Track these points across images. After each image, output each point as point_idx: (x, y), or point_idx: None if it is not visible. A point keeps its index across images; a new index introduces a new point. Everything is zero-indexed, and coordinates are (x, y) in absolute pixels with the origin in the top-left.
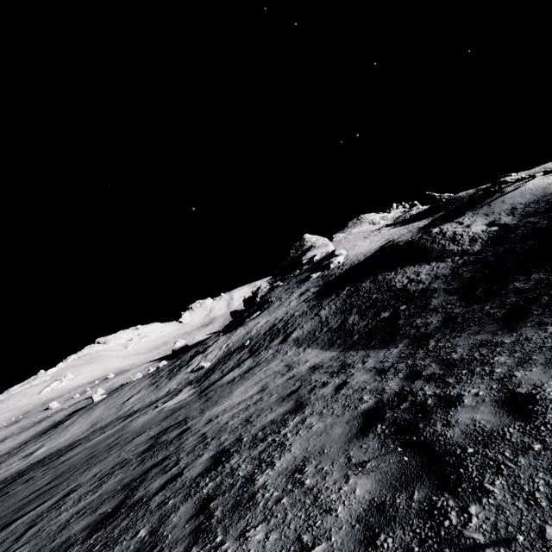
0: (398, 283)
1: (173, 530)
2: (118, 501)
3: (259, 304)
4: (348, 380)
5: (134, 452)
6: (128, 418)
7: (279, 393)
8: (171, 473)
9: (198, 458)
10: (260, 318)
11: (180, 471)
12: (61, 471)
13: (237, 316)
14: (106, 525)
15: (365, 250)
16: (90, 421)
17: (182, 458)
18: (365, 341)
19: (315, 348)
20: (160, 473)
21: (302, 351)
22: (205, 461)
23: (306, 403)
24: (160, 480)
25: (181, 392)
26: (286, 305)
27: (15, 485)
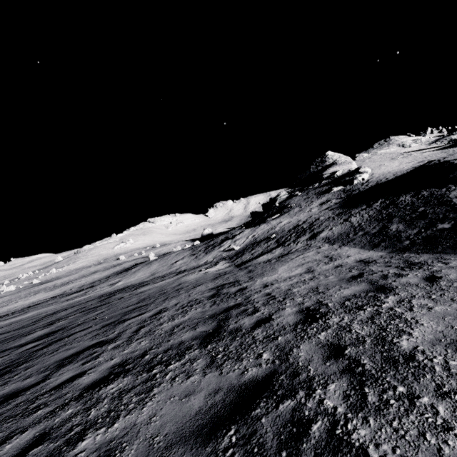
0: (456, 198)
1: (311, 364)
2: (213, 326)
3: (278, 208)
4: (437, 275)
5: (201, 295)
6: (179, 274)
7: (337, 276)
8: (256, 316)
9: (281, 310)
10: (281, 219)
11: (267, 316)
12: (143, 297)
13: (256, 216)
14: (215, 341)
15: (394, 170)
16: (150, 271)
17: (260, 307)
18: (424, 246)
19: (352, 246)
20: (244, 314)
21: (337, 248)
22: (294, 314)
23: (390, 286)
24: (249, 319)
25: (218, 264)
26: (307, 211)
27: (112, 299)
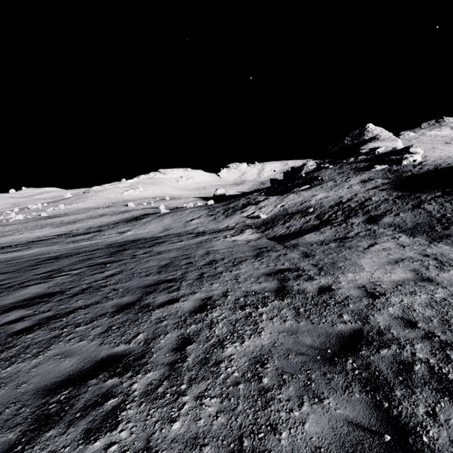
0: None
1: None
2: (368, 407)
3: (304, 178)
4: None
5: (259, 286)
6: (199, 236)
7: None
8: None
9: None
10: (313, 191)
11: None
12: (164, 263)
13: (277, 184)
14: None
15: None
16: (163, 226)
17: (442, 368)
18: None
19: None
20: (423, 385)
21: (429, 243)
22: None
23: None
24: None
25: (245, 232)
26: (347, 187)
27: (123, 255)
